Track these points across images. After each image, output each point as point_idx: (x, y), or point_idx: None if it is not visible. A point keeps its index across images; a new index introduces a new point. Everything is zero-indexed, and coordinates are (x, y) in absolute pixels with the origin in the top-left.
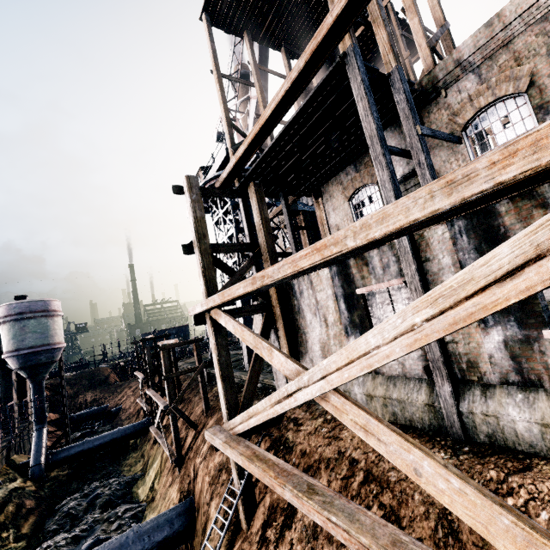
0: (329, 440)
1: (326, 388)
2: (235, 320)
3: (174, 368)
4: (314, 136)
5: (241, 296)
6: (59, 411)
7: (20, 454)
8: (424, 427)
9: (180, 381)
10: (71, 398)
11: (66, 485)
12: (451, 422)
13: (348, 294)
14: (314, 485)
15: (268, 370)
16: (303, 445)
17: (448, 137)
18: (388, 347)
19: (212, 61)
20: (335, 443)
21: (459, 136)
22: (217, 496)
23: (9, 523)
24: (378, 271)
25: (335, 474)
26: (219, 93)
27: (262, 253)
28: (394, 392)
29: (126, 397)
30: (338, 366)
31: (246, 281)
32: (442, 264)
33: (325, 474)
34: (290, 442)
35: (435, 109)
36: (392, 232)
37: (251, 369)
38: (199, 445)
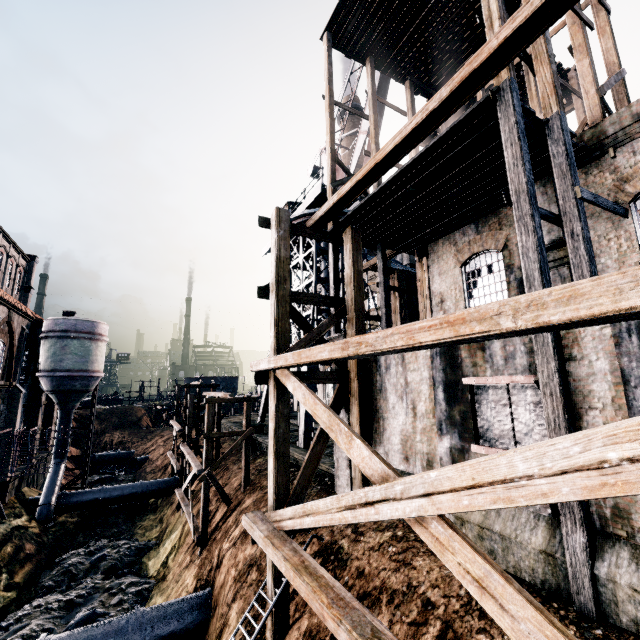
0: (397, 564)
1: (430, 510)
2: (308, 389)
3: (216, 425)
4: (436, 183)
5: (323, 360)
6: (82, 446)
7: (31, 487)
8: (535, 582)
9: (219, 443)
10: (97, 434)
11: (72, 535)
12: (579, 586)
13: (450, 381)
14: (382, 632)
15: (326, 453)
16: (361, 562)
17: (612, 206)
18: (547, 481)
19: (326, 85)
20: (405, 570)
21: (625, 207)
22: (242, 598)
23: (4, 566)
24: (498, 360)
25: (401, 615)
26: (328, 121)
27: (347, 312)
28: (496, 522)
29: (156, 446)
30: (454, 486)
31: (334, 344)
32: (593, 368)
33: (386, 610)
34: (345, 553)
35: (596, 171)
36: (582, 319)
37: (311, 450)
38: (230, 527)
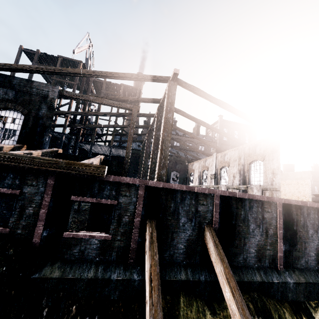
0: None
1: None
2: None
3: None
4: None
5: None
6: None
7: None
8: None
9: None
10: None
11: None
12: None
13: None
14: None
15: None
16: None
17: None
18: None
19: None
20: None
21: None
22: None
23: None
24: None
25: None
26: None
27: None
28: None
29: None
30: None
31: None
32: None
33: None
34: None
35: None
36: None
37: None
38: None
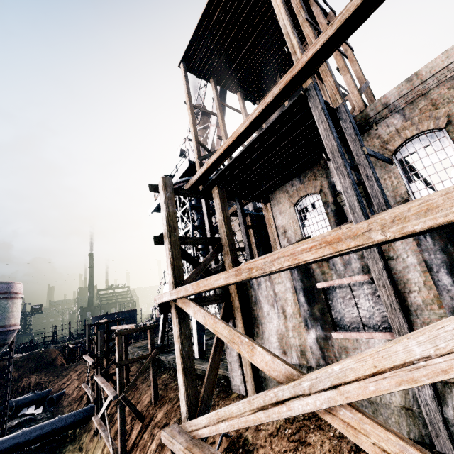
0: (295, 444)
1: (339, 400)
2: (207, 311)
3: (124, 353)
4: (272, 152)
5: (219, 286)
6: (0, 395)
7: None
8: (402, 434)
9: (128, 367)
10: (15, 381)
11: None
12: (436, 430)
13: (308, 287)
14: None
15: None
16: (265, 449)
17: (384, 158)
18: (444, 359)
19: (186, 95)
20: (303, 448)
21: (390, 158)
22: None
23: None
24: (339, 267)
25: None
26: (190, 117)
27: (223, 247)
28: None
29: (71, 381)
30: (358, 375)
31: (228, 272)
32: (406, 262)
33: None
34: (250, 444)
35: (368, 138)
36: (440, 225)
37: (211, 361)
38: (146, 442)
